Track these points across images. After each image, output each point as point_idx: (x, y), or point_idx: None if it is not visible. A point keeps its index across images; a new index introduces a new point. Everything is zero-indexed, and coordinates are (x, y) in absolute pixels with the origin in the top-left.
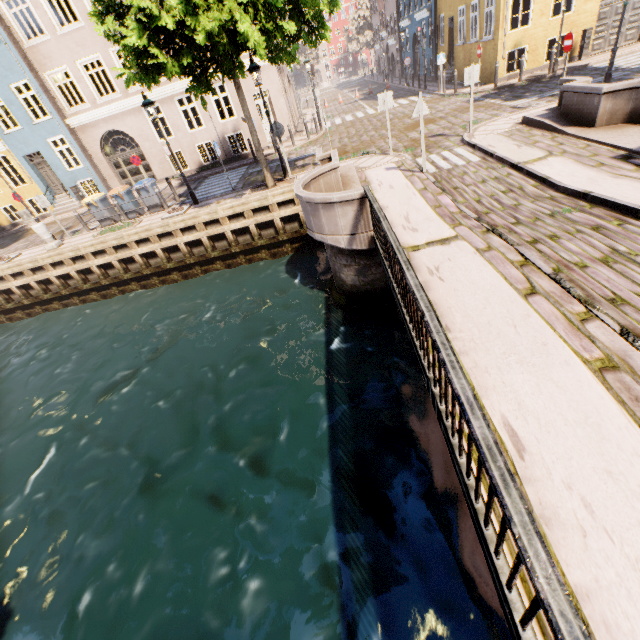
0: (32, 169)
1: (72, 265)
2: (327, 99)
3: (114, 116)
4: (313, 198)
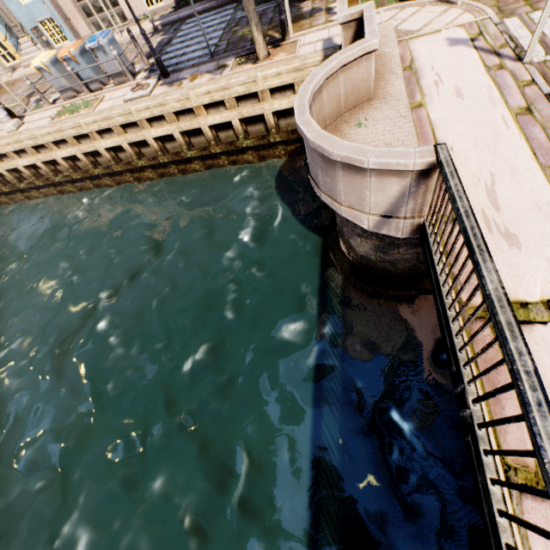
0: None
1: (36, 155)
2: None
3: None
4: (328, 150)
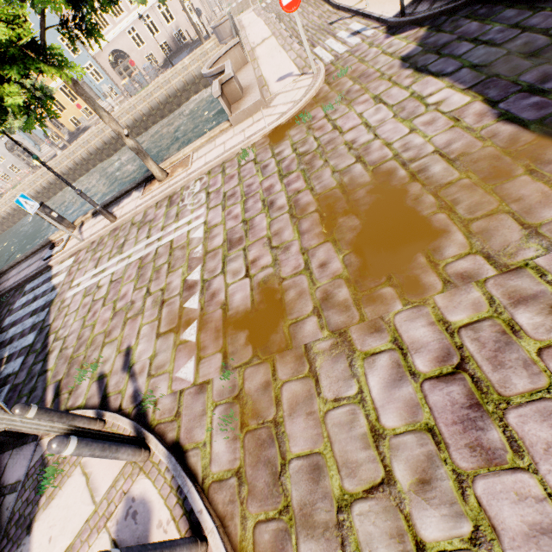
0: None
1: (129, 114)
2: None
3: (112, 41)
4: (216, 25)
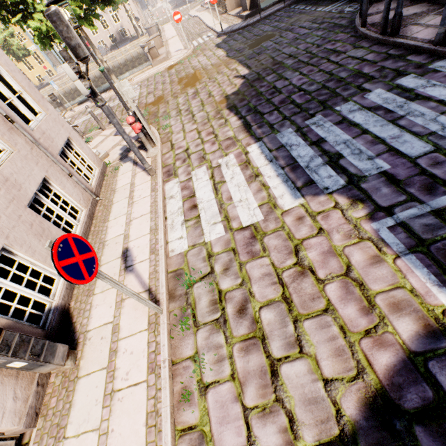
0: (46, 56)
1: None
2: (159, 12)
3: None
4: (148, 27)
